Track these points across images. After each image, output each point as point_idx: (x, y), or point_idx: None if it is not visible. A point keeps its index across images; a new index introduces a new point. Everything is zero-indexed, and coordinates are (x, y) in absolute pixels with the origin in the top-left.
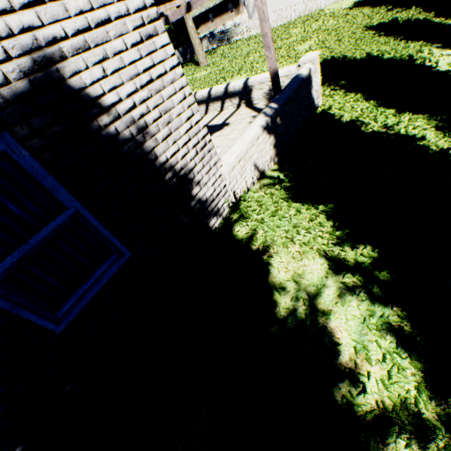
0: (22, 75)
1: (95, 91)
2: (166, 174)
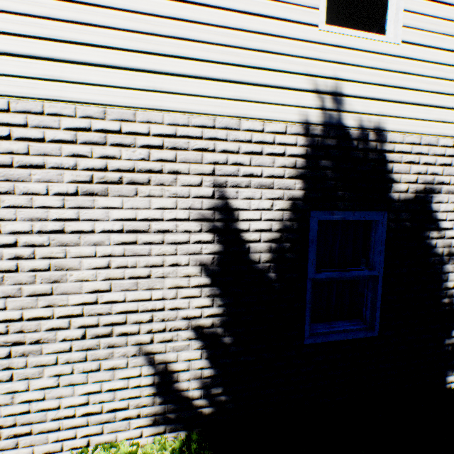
0: (414, 191)
1: (441, 216)
2: (443, 297)
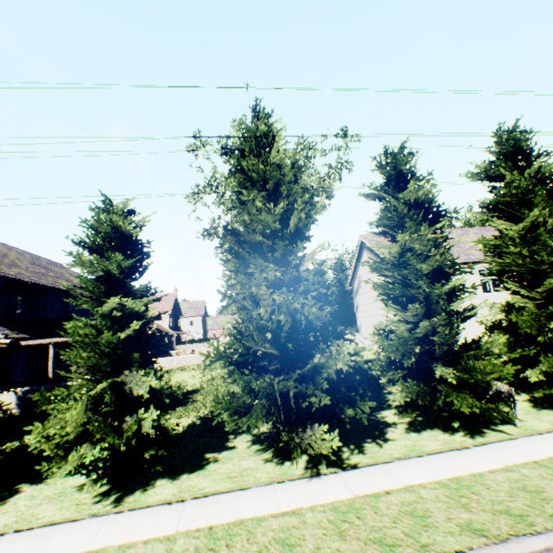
0: None
1: None
2: None
